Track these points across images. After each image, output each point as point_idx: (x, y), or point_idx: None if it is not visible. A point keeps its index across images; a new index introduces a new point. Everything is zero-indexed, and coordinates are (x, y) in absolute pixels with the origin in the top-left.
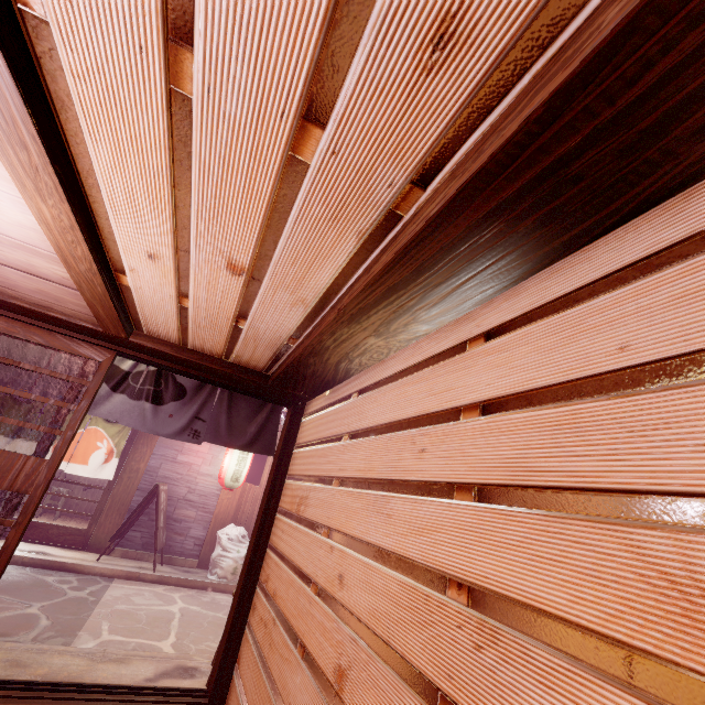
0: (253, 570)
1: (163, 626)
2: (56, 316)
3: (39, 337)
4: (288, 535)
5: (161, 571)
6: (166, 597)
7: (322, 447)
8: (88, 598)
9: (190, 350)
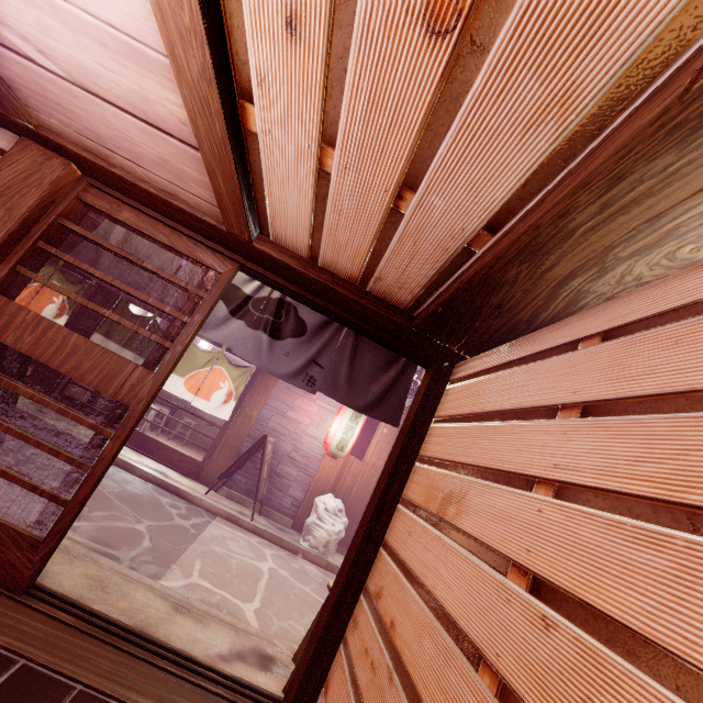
0: (359, 569)
1: (250, 584)
2: (181, 206)
3: (165, 236)
4: (419, 544)
5: (258, 521)
6: (259, 551)
7: (496, 424)
8: (190, 530)
9: (319, 268)
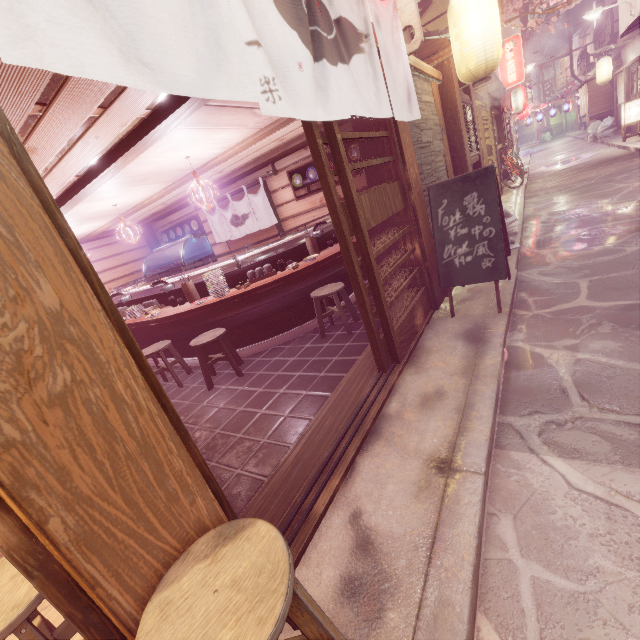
0: None
1: None
2: None
3: None
4: None
5: None
6: None
7: None
8: None
9: None
